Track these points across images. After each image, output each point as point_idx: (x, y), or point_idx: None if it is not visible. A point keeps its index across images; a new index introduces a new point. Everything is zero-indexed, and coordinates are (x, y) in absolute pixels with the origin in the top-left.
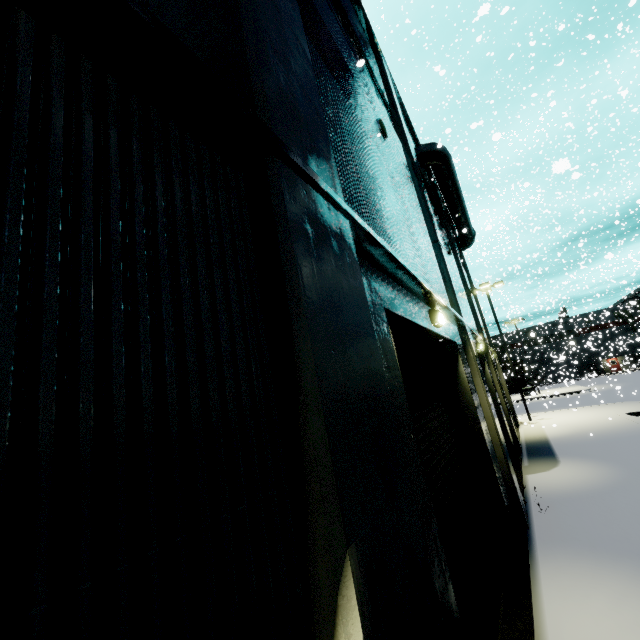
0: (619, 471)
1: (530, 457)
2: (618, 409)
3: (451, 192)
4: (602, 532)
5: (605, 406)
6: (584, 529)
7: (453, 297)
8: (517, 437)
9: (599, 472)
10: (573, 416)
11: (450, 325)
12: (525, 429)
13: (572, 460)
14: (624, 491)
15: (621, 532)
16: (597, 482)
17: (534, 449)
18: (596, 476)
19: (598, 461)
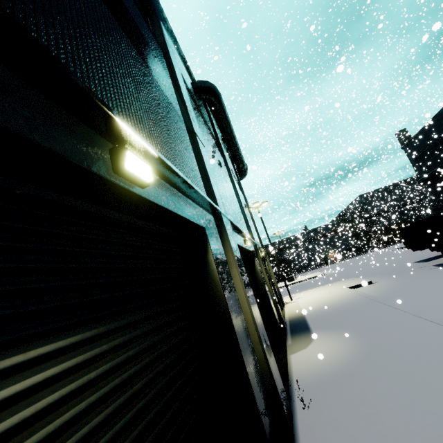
0: (358, 340)
1: (292, 334)
2: (343, 285)
3: (225, 128)
4: (367, 435)
5: (335, 284)
6: (349, 432)
7: (209, 185)
8: (282, 317)
9: (344, 343)
10: (317, 293)
11: (196, 207)
12: (288, 308)
13: (323, 333)
14: (369, 364)
15: (385, 431)
16: (345, 356)
17: (295, 325)
18: (343, 348)
19: (341, 331)
